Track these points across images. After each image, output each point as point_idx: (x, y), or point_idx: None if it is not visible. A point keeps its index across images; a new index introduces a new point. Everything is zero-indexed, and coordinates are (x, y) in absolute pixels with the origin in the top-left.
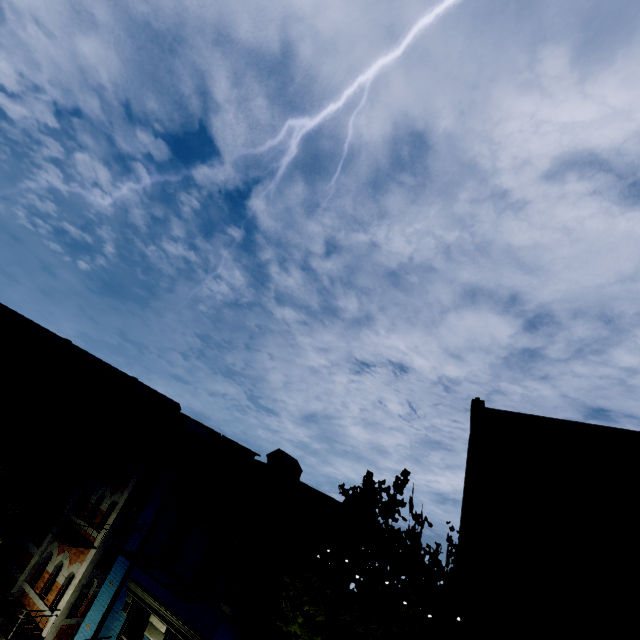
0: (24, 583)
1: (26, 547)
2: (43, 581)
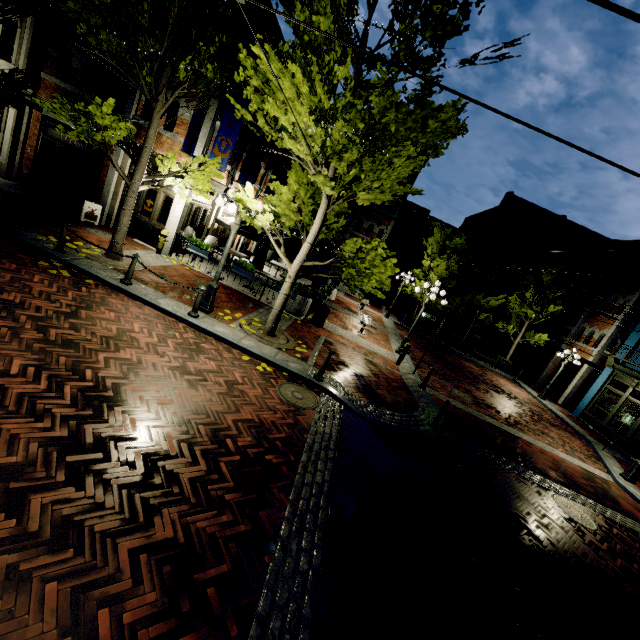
0: (570, 340)
1: (564, 327)
2: (582, 339)
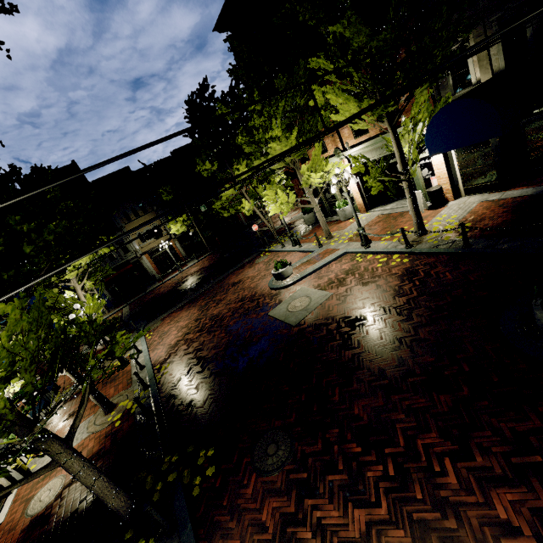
0: None
1: None
2: None
